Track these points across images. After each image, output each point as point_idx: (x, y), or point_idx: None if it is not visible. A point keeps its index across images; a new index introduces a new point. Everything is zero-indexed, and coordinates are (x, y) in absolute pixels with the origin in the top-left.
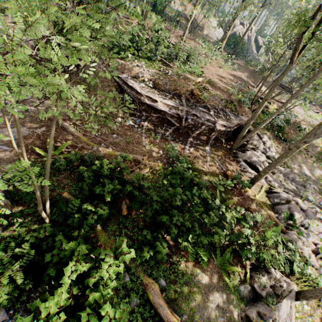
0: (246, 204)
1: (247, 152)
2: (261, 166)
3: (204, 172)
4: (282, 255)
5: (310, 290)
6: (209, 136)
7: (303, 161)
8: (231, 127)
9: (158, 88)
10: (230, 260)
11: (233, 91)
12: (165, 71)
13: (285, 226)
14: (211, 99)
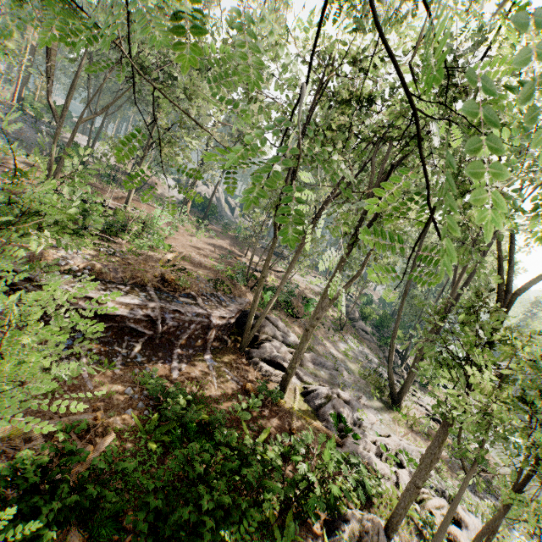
0: (286, 424)
1: (263, 346)
2: (285, 361)
3: (213, 400)
4: (349, 477)
5: (394, 511)
6: (204, 337)
7: (324, 338)
8: (232, 317)
9: (101, 279)
10: (297, 533)
11: (219, 267)
12: (109, 249)
13: (339, 435)
14: (193, 282)
